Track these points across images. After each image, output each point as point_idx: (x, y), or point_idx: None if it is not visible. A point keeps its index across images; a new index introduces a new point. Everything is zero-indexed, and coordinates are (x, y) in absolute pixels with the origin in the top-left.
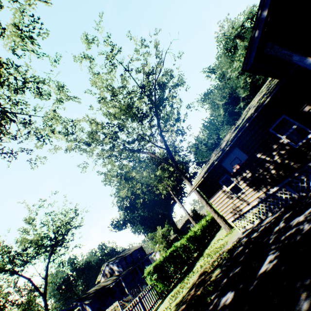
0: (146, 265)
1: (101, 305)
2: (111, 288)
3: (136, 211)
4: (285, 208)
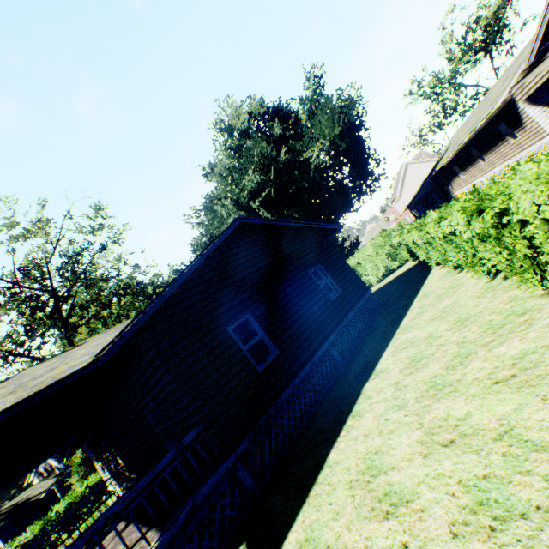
0: None
1: (20, 529)
2: (42, 499)
3: None
4: None
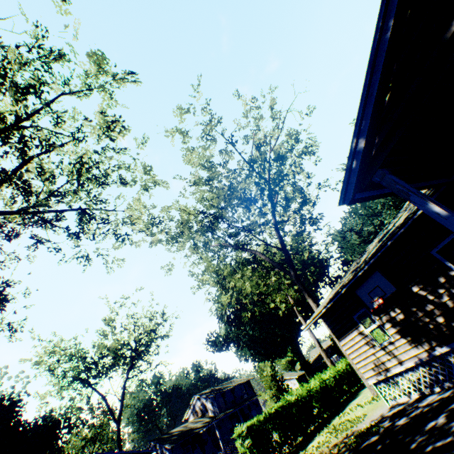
0: (253, 410)
1: None
2: (201, 434)
3: (243, 326)
4: None
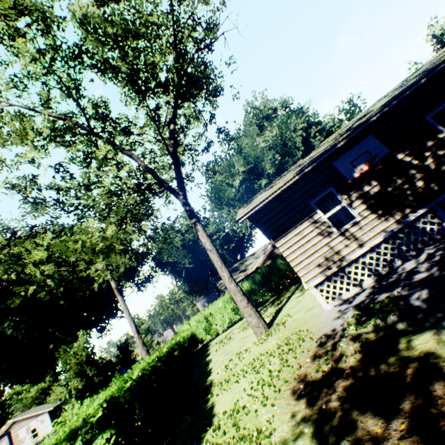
0: None
1: None
2: None
3: None
4: (439, 242)
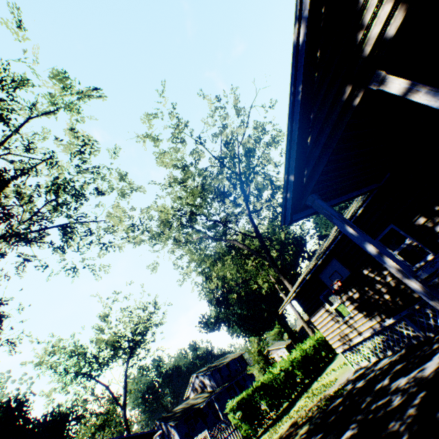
0: (248, 381)
1: (189, 430)
2: (202, 409)
3: (232, 306)
4: (405, 351)
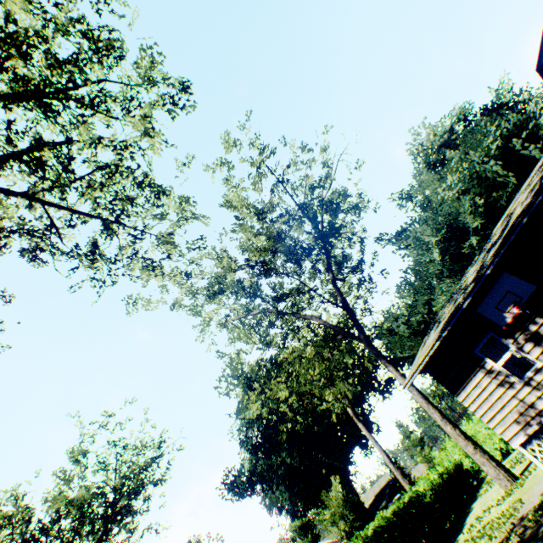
0: None
1: None
2: None
3: (276, 454)
4: None
